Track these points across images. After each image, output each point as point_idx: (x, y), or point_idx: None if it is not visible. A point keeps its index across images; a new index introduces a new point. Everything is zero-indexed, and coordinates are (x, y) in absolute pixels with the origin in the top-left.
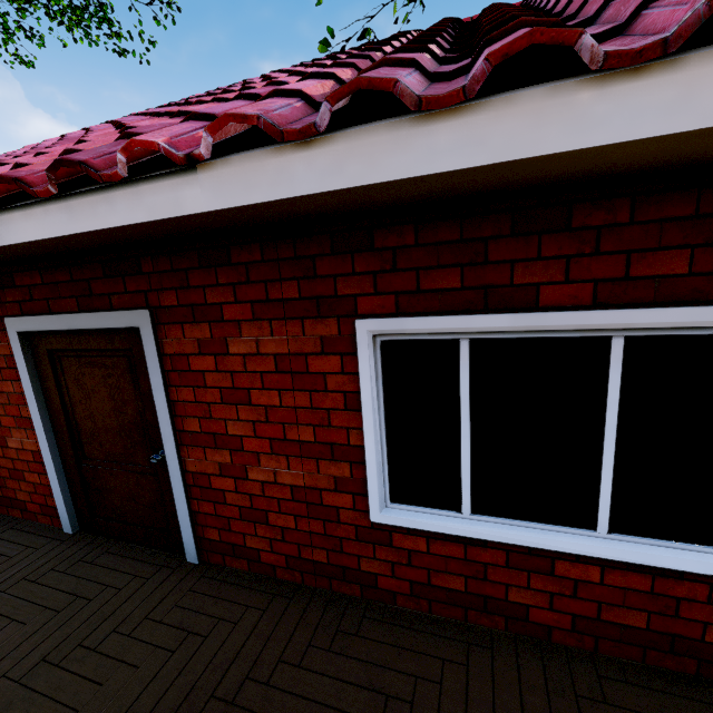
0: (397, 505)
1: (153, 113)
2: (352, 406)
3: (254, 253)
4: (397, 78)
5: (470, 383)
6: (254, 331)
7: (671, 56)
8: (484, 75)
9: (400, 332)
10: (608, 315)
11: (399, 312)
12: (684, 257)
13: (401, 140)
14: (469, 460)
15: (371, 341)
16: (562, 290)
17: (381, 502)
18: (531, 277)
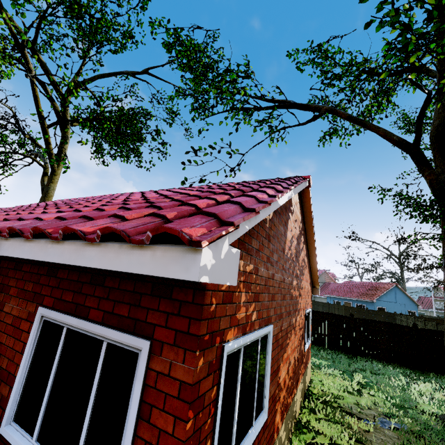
0: (14, 423)
1: (77, 202)
2: (24, 351)
3: (29, 268)
4: (17, 229)
5: (62, 352)
6: (14, 302)
7: (67, 240)
8: (32, 233)
9: (49, 317)
10: (102, 329)
11: (53, 307)
12: (128, 308)
13: (20, 245)
14: (46, 400)
15: (40, 318)
16: (96, 312)
17: (8, 419)
18: (90, 303)
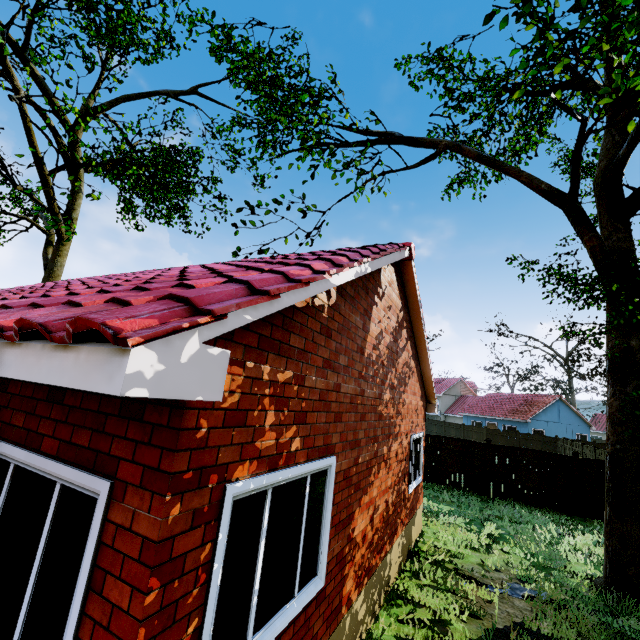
0: None
1: (70, 284)
2: None
3: None
4: None
5: (6, 498)
6: None
7: None
8: None
9: None
10: (54, 465)
11: None
12: (89, 436)
13: None
14: None
15: None
16: (50, 441)
17: None
18: (44, 429)
